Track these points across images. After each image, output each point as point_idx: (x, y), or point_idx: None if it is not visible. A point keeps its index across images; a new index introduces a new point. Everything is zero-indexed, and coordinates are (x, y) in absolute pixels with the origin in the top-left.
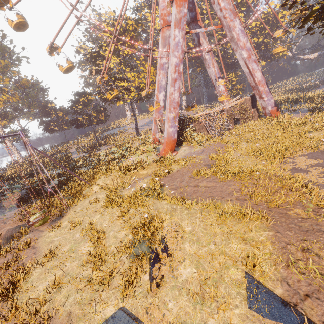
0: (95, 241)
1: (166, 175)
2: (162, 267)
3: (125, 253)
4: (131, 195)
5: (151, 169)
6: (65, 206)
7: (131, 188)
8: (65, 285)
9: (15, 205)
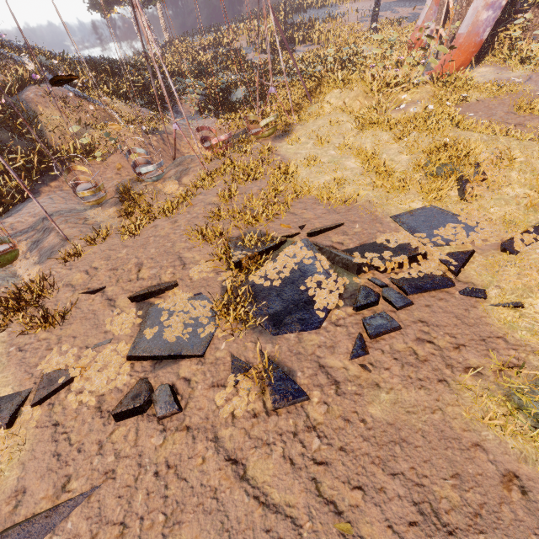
0: (369, 158)
1: (459, 104)
2: (475, 188)
3: (418, 172)
4: (414, 116)
5: (419, 94)
6: (290, 121)
7: (401, 111)
8: (348, 185)
9: (214, 109)
